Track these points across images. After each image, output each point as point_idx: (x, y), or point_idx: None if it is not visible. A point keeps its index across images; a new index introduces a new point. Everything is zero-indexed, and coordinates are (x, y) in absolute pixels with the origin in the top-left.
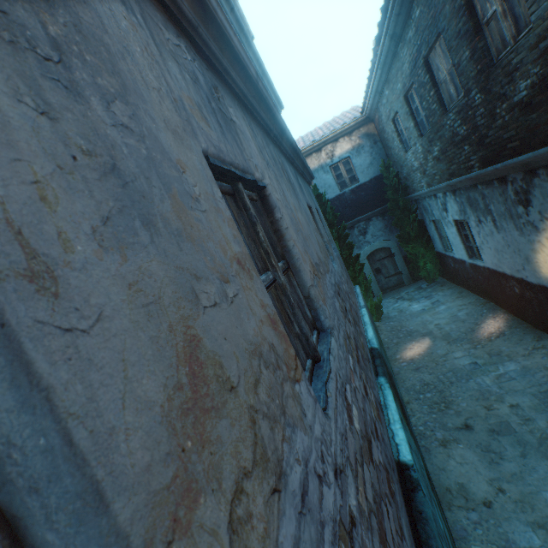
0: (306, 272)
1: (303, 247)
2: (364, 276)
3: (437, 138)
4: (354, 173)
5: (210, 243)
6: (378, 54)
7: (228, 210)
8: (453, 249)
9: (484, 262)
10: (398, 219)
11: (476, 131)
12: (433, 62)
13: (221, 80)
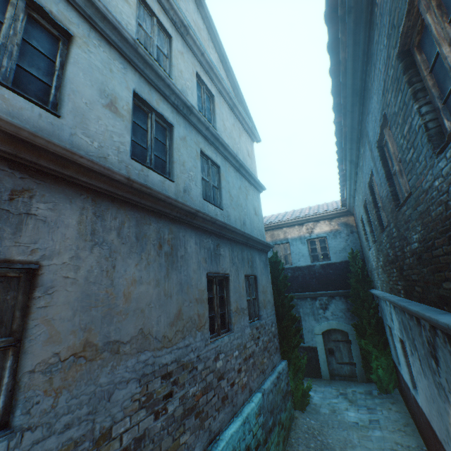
0: (35, 355)
1: (82, 325)
2: (297, 353)
3: (380, 250)
4: (327, 251)
5: None
6: (344, 170)
7: None
8: (401, 367)
9: (421, 403)
10: (356, 308)
11: (397, 259)
12: (374, 189)
13: (64, 182)
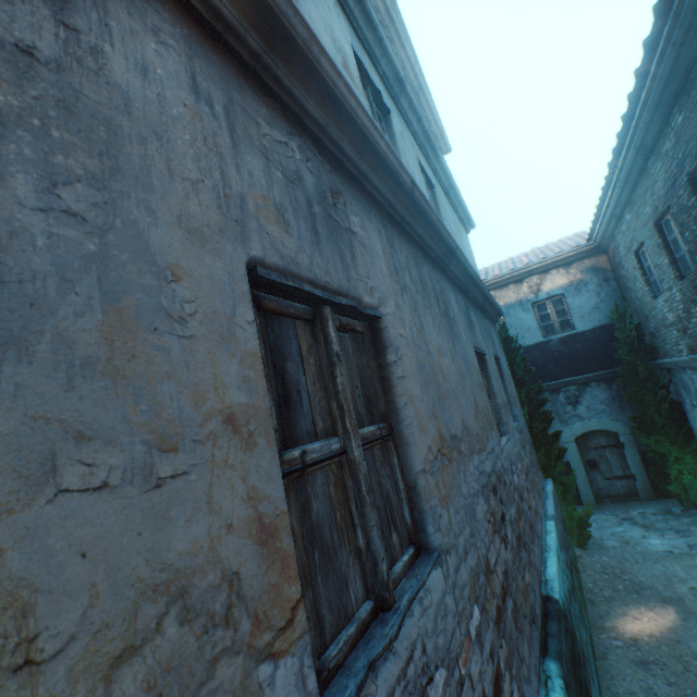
0: (419, 448)
1: (430, 409)
2: (563, 467)
3: None
4: (567, 316)
5: (166, 384)
6: (617, 169)
7: (256, 340)
8: None
9: None
10: (634, 392)
11: None
12: None
13: (355, 185)
